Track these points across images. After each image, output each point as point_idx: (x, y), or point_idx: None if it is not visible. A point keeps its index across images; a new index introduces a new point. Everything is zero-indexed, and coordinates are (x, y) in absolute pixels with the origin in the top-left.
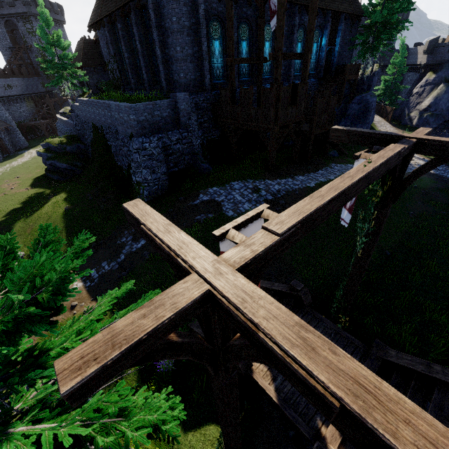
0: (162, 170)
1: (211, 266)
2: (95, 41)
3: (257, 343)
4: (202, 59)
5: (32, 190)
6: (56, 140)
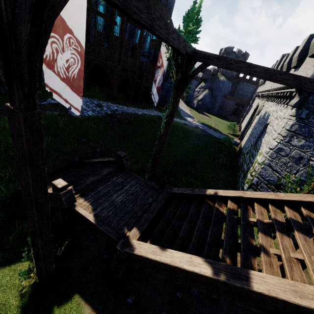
0: None
1: None
2: None
3: None
4: None
5: None
6: None
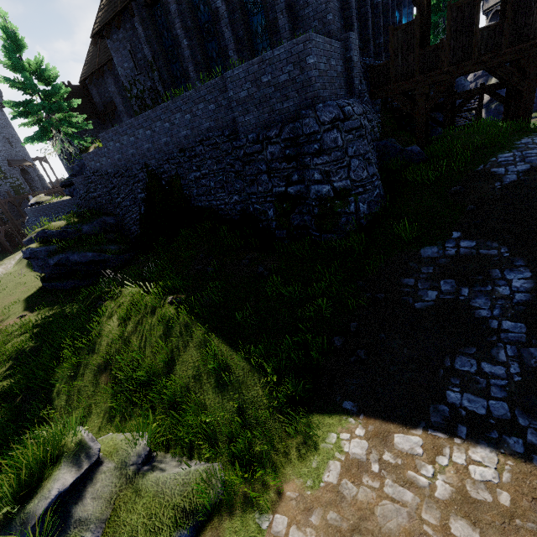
0: (373, 158)
1: None
2: (82, 85)
3: None
4: None
5: (35, 314)
6: (58, 223)
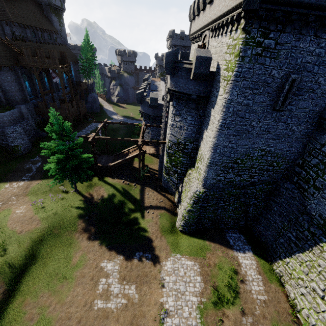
0: (26, 138)
1: (92, 136)
2: None
3: (97, 138)
4: (24, 90)
5: None
6: None
